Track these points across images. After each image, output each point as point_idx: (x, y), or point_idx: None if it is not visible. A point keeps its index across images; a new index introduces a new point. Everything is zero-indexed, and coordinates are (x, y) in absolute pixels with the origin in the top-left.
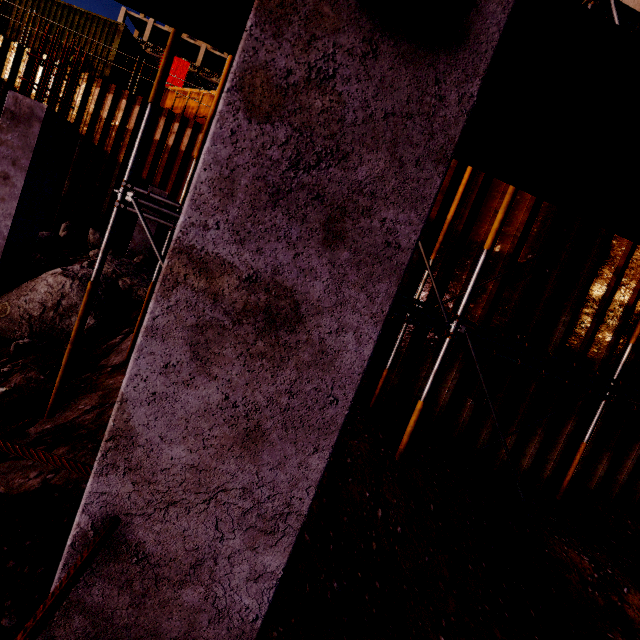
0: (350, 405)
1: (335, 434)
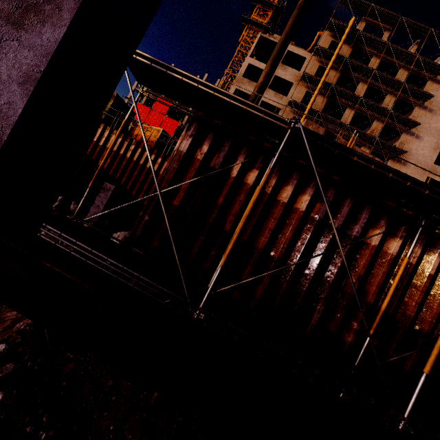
0: None
1: None
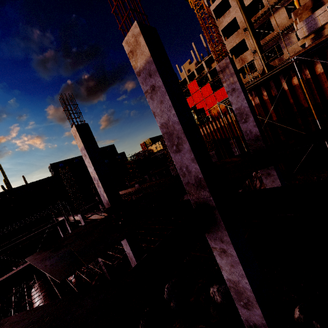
0: (277, 176)
1: (278, 178)
